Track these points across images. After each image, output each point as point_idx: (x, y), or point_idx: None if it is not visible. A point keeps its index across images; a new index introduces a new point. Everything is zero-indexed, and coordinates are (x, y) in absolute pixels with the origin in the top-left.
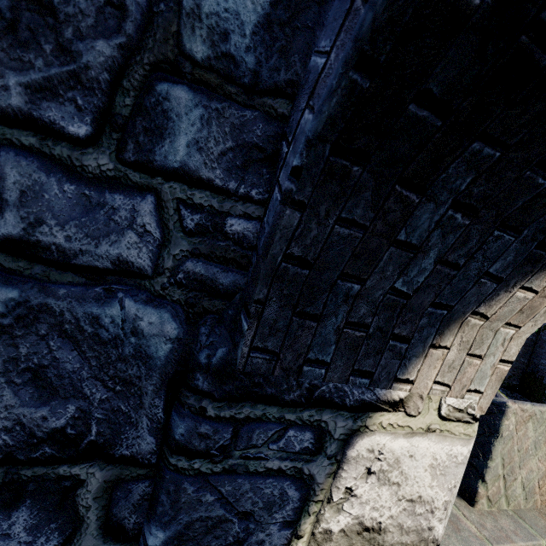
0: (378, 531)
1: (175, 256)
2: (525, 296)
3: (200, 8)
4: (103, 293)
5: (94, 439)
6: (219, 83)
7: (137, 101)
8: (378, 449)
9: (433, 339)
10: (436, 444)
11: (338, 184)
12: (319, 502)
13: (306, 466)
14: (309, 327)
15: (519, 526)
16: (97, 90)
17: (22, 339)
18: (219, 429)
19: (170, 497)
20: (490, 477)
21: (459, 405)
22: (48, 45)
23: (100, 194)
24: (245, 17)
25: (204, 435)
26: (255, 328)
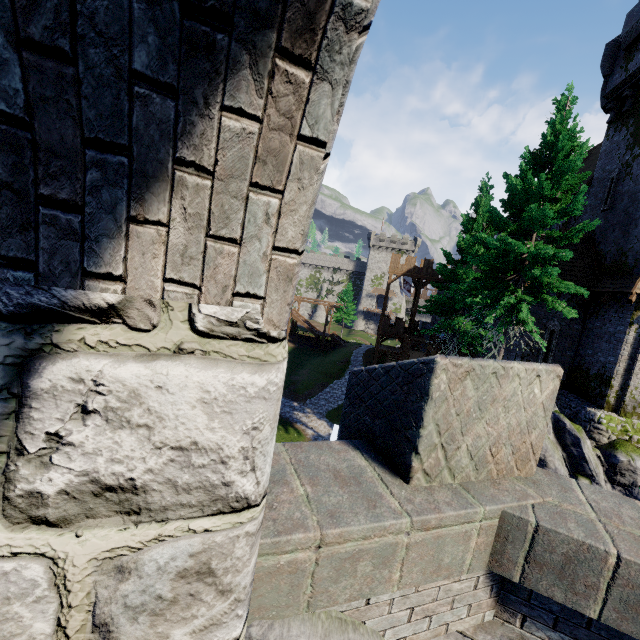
0: (132, 490)
1: None
2: (244, 128)
3: None
4: None
5: None
6: None
7: None
8: (91, 378)
9: (129, 209)
10: (201, 370)
11: None
12: (1, 454)
13: None
14: None
15: (459, 497)
16: None
17: None
18: None
19: None
20: (424, 447)
21: (228, 316)
22: None
23: None
24: None
25: None
26: None
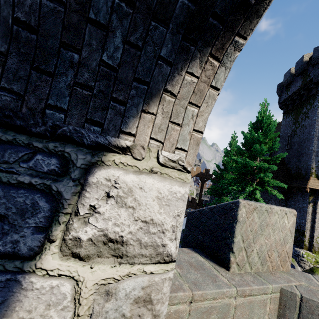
0: (121, 243)
1: None
2: (192, 80)
3: None
4: None
5: None
6: None
7: None
8: (114, 179)
9: (143, 106)
10: (159, 182)
11: None
12: (68, 214)
13: (54, 184)
14: (46, 80)
15: (257, 279)
16: None
17: None
18: None
19: None
20: (236, 249)
21: (172, 158)
22: None
23: None
24: None
25: None
26: (1, 73)
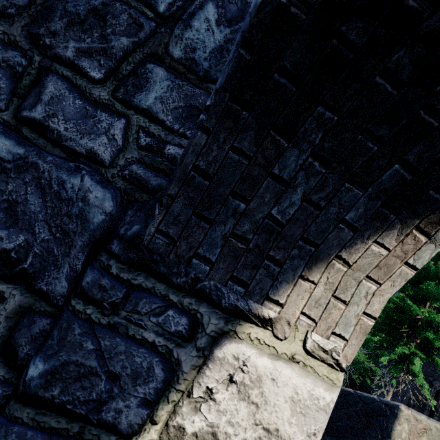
0: None
1: (127, 159)
2: (379, 251)
3: (183, 35)
4: (74, 168)
5: (26, 268)
6: (184, 71)
7: (134, 69)
8: (243, 359)
9: (302, 271)
10: (299, 376)
11: (232, 121)
12: (180, 391)
13: (176, 349)
14: (203, 227)
15: None
16: (114, 59)
17: (13, 180)
18: (116, 287)
19: (60, 333)
20: None
21: (324, 345)
22: (96, 34)
23: (95, 110)
24: (208, 44)
25: (103, 287)
26: (163, 215)
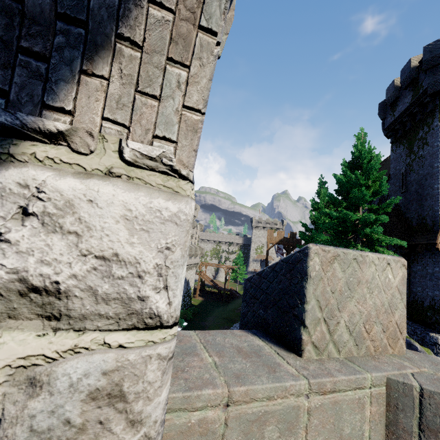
0: (56, 294)
1: None
2: (163, 16)
3: None
4: None
5: None
6: None
7: None
8: (35, 185)
9: (82, 65)
10: (126, 192)
11: None
12: None
13: None
14: None
15: (346, 366)
16: None
17: None
18: None
19: None
20: (310, 320)
21: (148, 152)
22: None
23: None
24: None
25: None
26: None
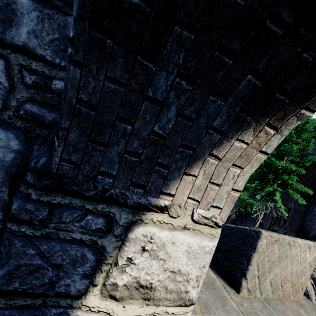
0: (150, 288)
1: (18, 99)
2: (240, 146)
3: None
4: None
5: None
6: None
7: None
8: (150, 235)
9: (185, 169)
10: (190, 237)
11: (100, 51)
12: (109, 264)
13: (100, 240)
14: (100, 150)
15: (265, 307)
16: None
17: None
18: (39, 208)
19: (5, 248)
20: (250, 276)
21: (206, 215)
22: None
23: None
24: None
25: (28, 210)
26: (63, 146)
